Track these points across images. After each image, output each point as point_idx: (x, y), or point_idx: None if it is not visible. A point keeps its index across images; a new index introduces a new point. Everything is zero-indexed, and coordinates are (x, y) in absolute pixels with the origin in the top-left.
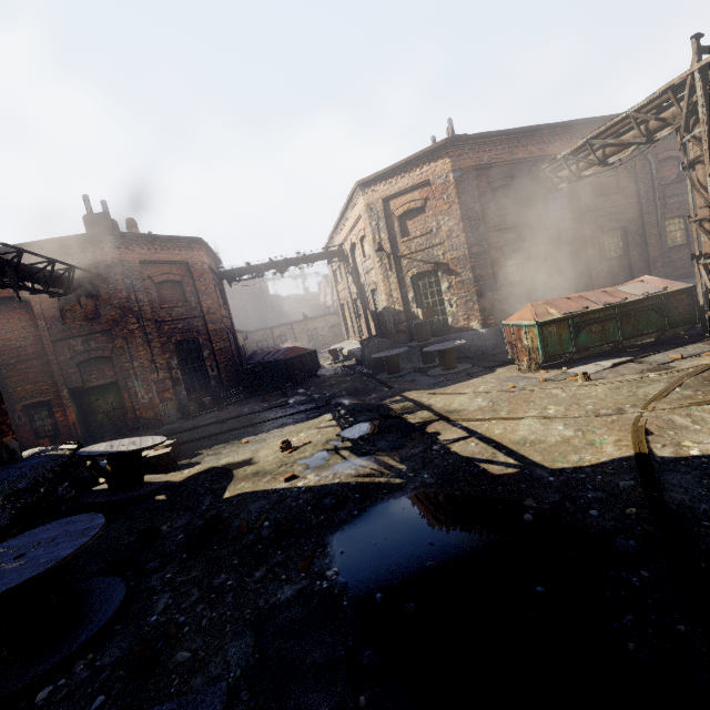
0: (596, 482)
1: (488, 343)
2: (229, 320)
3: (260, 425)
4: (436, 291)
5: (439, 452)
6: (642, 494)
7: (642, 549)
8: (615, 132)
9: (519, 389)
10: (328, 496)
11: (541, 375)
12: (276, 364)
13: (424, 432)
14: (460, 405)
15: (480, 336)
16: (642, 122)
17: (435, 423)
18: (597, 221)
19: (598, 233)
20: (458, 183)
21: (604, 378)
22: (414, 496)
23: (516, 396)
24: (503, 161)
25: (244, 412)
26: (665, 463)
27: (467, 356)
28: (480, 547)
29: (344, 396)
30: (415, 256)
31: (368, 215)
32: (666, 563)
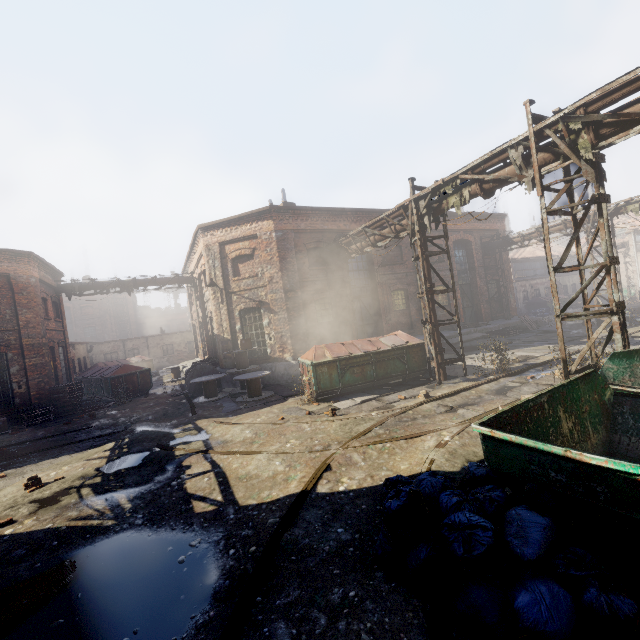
0: (258, 519)
1: (297, 373)
2: (61, 333)
3: (36, 454)
4: (259, 325)
5: (173, 488)
6: (274, 531)
7: (230, 588)
8: (378, 226)
9: (283, 422)
10: (23, 546)
11: (312, 408)
12: (103, 381)
13: (180, 465)
14: (231, 436)
15: (291, 367)
16: (393, 224)
17: (194, 455)
18: (387, 282)
19: (387, 291)
20: (279, 241)
21: (347, 414)
22: (111, 540)
23: (276, 429)
24: (316, 229)
25: (36, 436)
26: (315, 499)
27: (280, 383)
28: (118, 597)
29: (144, 422)
30: (243, 294)
31: (207, 254)
32: (236, 600)
